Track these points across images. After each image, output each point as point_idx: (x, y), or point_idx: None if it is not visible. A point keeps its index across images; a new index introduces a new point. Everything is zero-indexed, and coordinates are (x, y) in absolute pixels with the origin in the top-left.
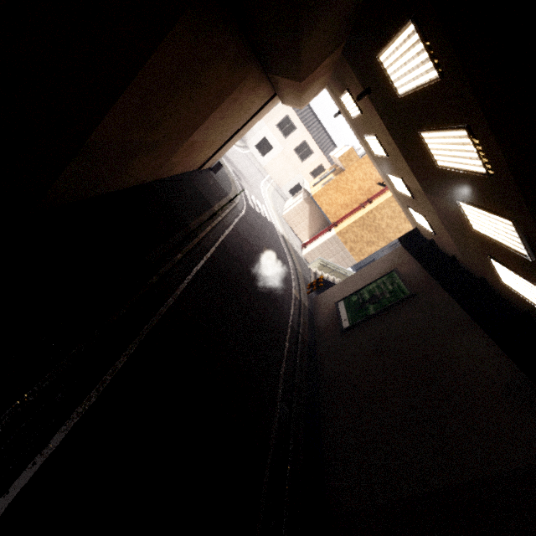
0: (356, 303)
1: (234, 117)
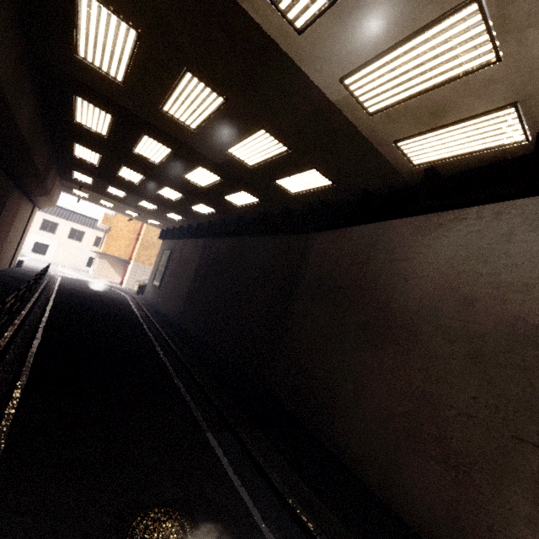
0: (158, 275)
1: (20, 225)
